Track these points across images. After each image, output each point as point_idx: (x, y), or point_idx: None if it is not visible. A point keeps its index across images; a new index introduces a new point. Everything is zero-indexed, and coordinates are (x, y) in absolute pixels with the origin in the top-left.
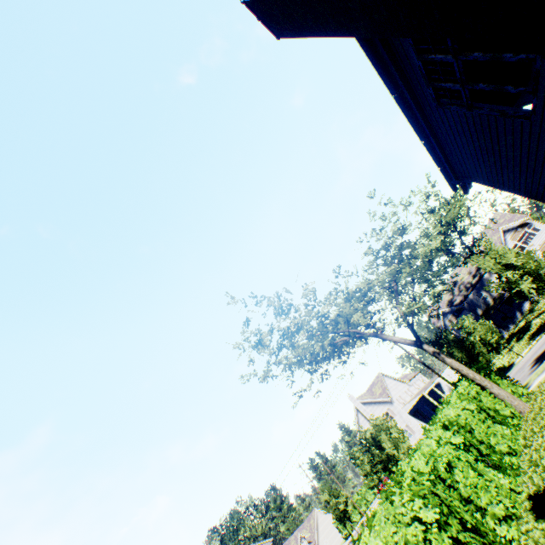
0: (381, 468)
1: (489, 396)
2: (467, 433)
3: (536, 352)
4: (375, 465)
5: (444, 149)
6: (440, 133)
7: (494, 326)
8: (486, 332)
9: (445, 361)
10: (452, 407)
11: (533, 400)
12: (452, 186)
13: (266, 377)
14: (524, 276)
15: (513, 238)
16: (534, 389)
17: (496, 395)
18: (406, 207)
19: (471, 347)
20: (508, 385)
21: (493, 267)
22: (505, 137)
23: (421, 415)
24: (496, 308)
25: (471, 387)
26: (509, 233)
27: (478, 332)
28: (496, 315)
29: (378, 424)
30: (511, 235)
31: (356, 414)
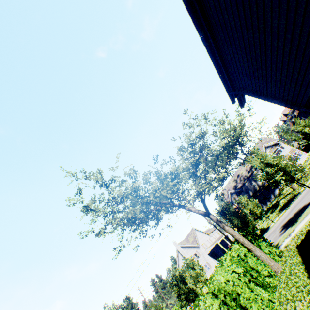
0: (184, 297)
1: (253, 257)
2: (232, 302)
3: (283, 221)
4: (180, 295)
5: (222, 55)
6: (216, 30)
7: (259, 202)
8: (254, 206)
9: (224, 228)
10: (224, 271)
11: (284, 262)
12: (231, 97)
13: (100, 234)
14: (277, 171)
15: (270, 151)
16: (283, 249)
17: (258, 257)
18: (205, 120)
19: (244, 216)
20: (267, 246)
21: (259, 165)
22: (271, 16)
23: (215, 256)
24: (260, 192)
25: (241, 250)
26: (268, 148)
27: (249, 206)
28: (260, 196)
29: (188, 263)
30: (269, 150)
31: (177, 253)
